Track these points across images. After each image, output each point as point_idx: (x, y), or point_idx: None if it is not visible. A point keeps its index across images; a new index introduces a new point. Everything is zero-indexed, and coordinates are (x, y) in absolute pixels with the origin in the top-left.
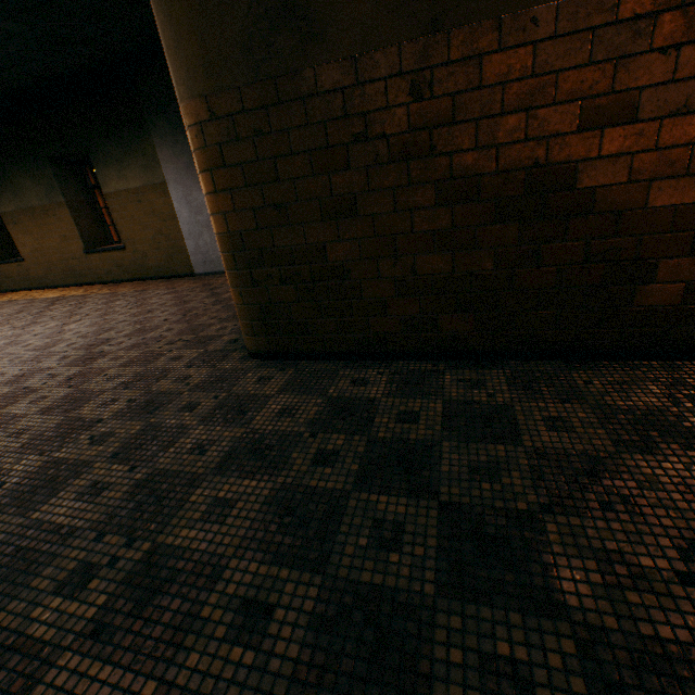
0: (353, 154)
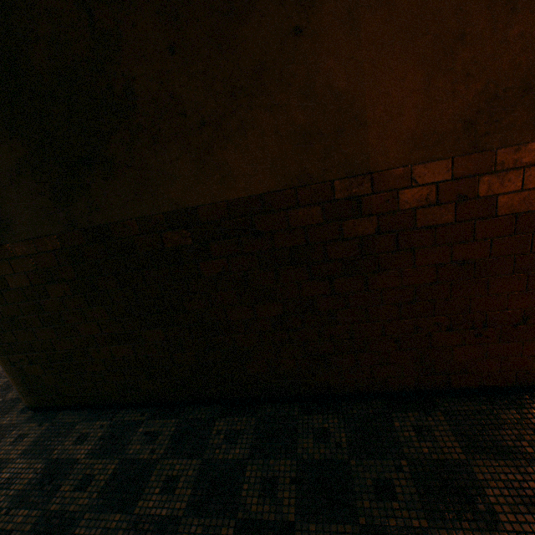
0: (50, 290)
